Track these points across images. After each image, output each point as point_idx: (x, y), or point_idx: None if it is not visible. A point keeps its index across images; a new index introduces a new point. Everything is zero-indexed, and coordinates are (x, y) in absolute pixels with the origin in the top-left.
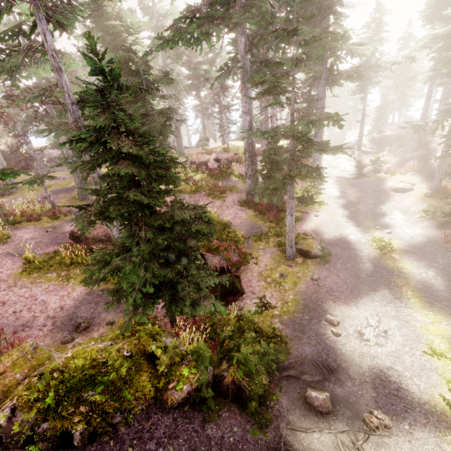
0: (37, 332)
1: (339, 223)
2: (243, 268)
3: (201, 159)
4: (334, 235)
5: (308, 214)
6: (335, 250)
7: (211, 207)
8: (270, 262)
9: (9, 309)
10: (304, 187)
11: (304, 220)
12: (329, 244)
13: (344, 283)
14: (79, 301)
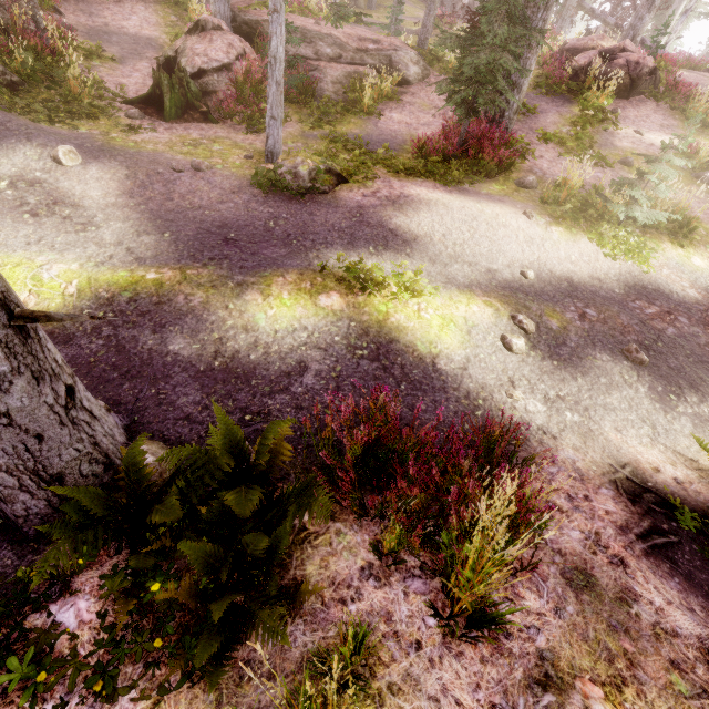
0: (84, 20)
1: (495, 251)
2: (236, 127)
3: (581, 41)
4: (410, 227)
5: (496, 200)
6: (332, 216)
7: (422, 99)
8: (261, 147)
9: (112, 5)
10: (672, 206)
11: (456, 192)
12: (355, 212)
13: (198, 206)
14: (136, 35)
